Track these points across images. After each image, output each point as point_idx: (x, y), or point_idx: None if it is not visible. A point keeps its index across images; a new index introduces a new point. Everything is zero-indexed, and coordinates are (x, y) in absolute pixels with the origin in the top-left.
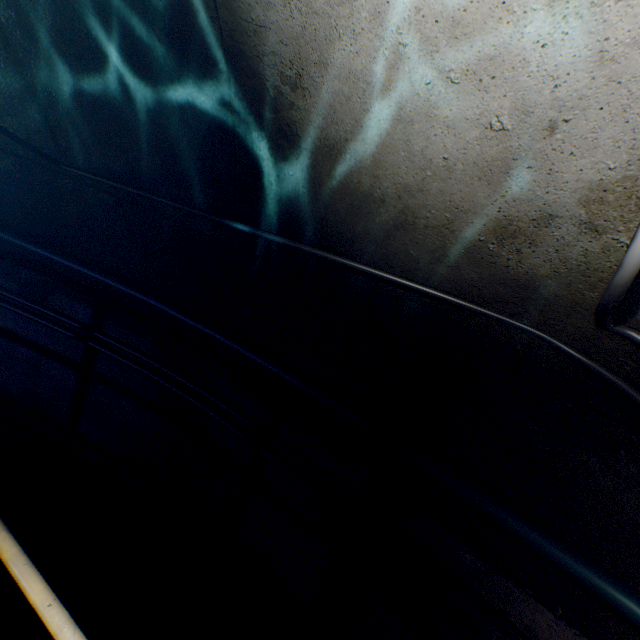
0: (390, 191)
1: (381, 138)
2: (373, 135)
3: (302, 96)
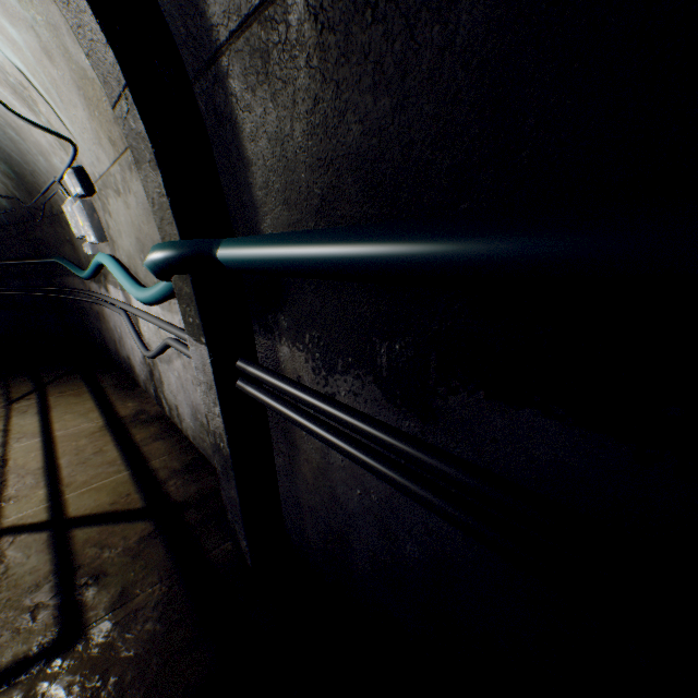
0: None
1: None
2: None
3: None
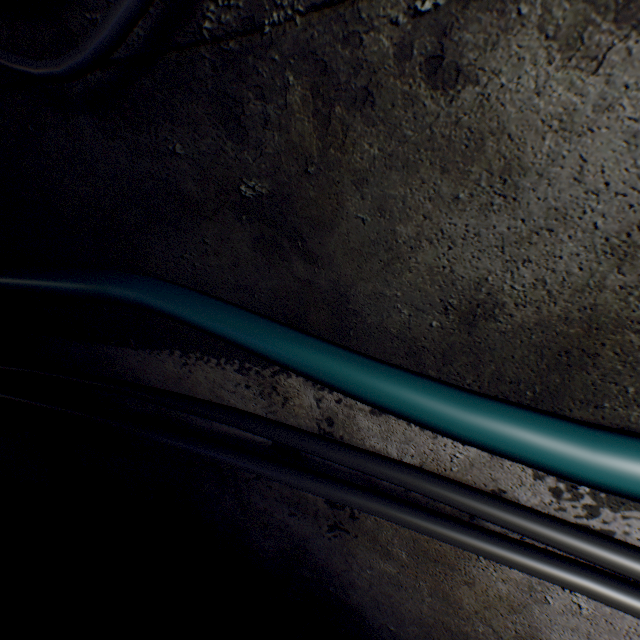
0: None
1: None
2: None
3: None
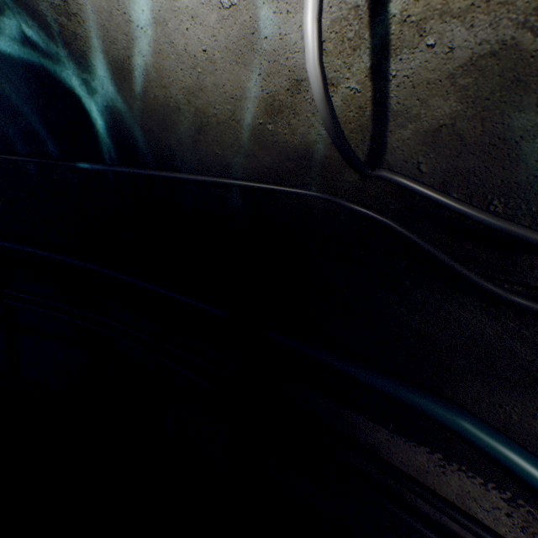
0: (180, 97)
1: (151, 46)
2: (145, 45)
3: (78, 23)
